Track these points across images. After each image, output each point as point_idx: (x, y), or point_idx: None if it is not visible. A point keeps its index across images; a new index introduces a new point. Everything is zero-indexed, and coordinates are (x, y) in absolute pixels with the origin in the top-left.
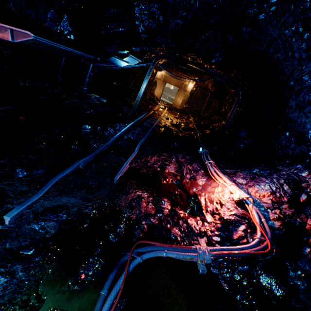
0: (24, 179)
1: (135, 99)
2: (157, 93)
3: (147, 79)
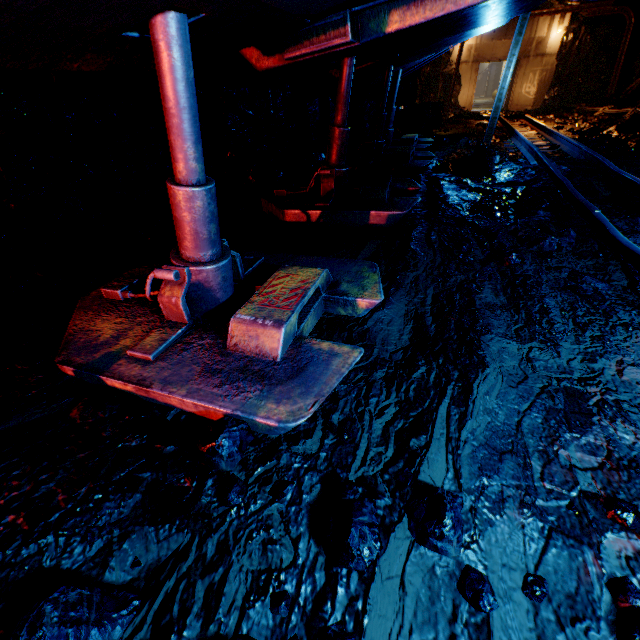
0: (562, 253)
1: (443, 127)
2: (463, 100)
3: (517, 44)
